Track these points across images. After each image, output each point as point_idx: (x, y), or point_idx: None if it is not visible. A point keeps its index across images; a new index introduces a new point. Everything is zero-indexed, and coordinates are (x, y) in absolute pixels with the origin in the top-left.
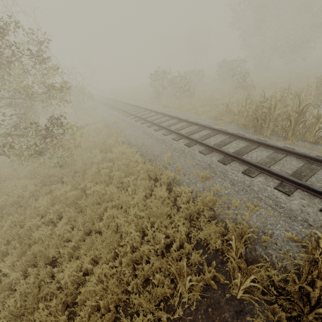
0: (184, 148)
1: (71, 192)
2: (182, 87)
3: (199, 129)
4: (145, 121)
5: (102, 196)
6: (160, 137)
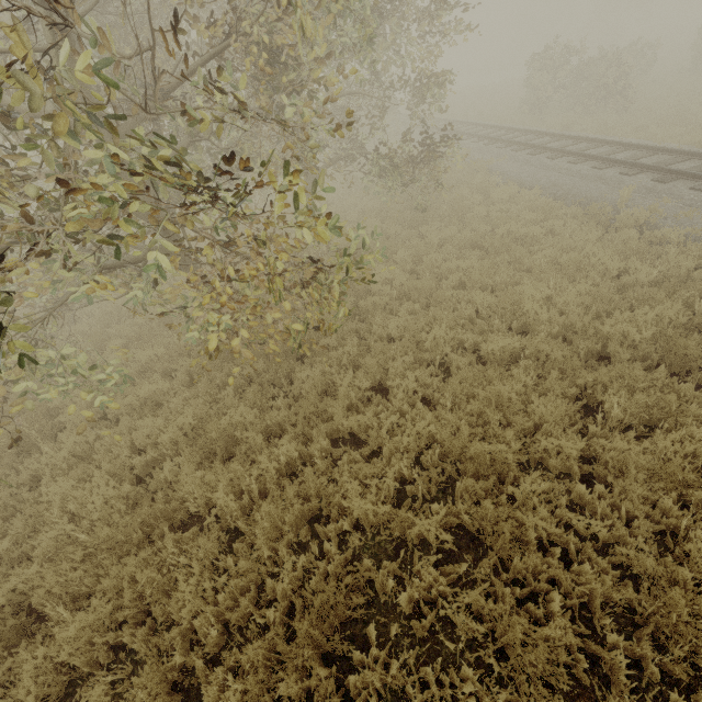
0: (652, 185)
1: (464, 233)
2: (607, 85)
3: (676, 159)
4: (539, 150)
5: (519, 238)
6: (588, 172)
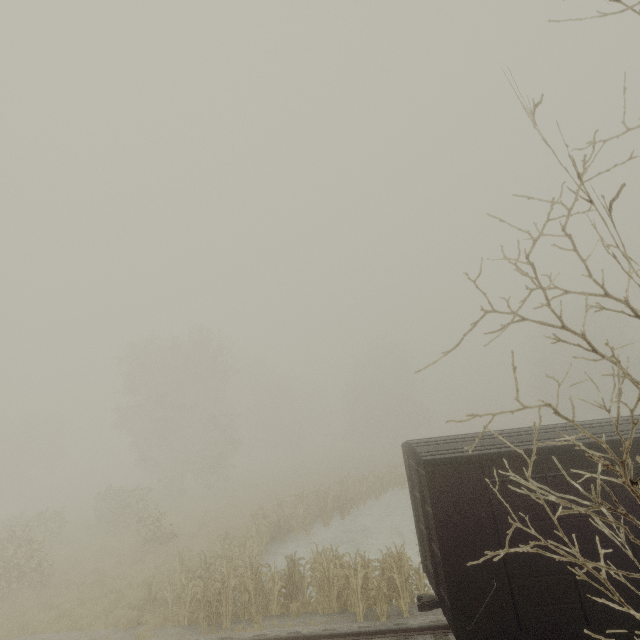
0: None
1: None
2: (19, 564)
3: None
4: None
5: None
6: None
